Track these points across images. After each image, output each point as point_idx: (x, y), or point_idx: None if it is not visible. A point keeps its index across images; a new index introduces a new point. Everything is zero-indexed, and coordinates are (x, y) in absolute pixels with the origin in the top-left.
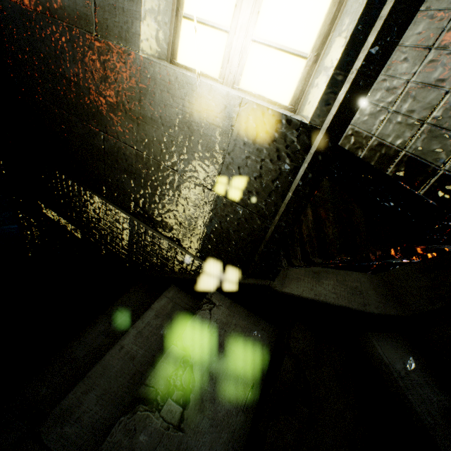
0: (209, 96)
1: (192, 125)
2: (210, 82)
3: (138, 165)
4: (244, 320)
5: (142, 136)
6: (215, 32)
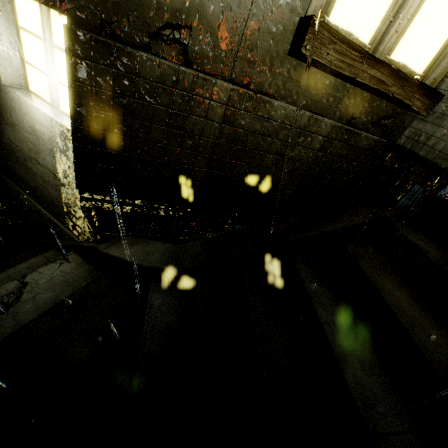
0: (39, 114)
1: (37, 132)
2: (39, 106)
3: (21, 157)
4: (86, 273)
5: (18, 137)
6: (42, 74)
